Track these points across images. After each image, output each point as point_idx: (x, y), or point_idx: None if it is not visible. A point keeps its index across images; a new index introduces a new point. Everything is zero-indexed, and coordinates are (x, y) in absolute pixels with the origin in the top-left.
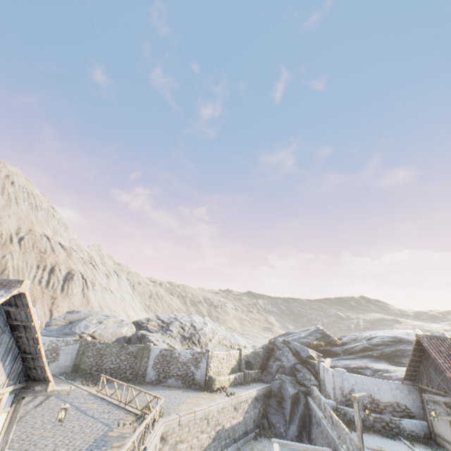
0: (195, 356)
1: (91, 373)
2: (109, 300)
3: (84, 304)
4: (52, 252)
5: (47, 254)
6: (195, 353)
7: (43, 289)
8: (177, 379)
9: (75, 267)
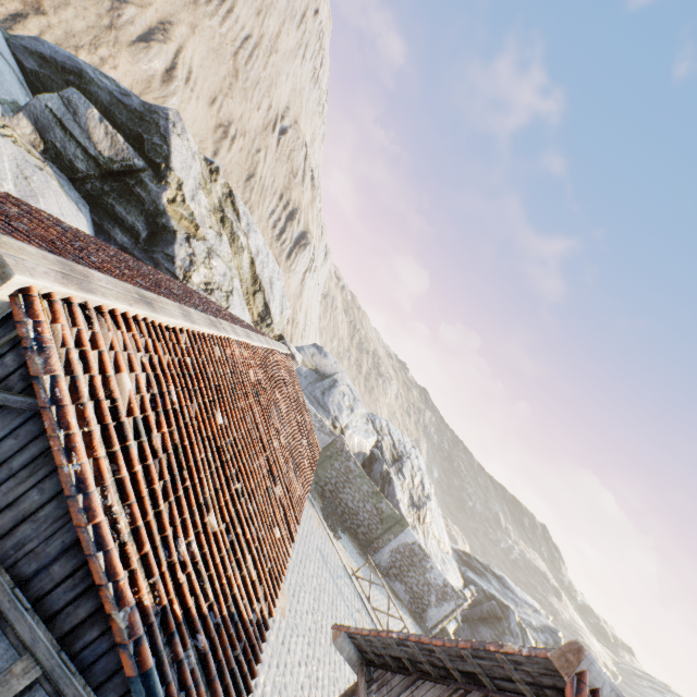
0: (447, 588)
1: (323, 488)
2: (314, 302)
3: (296, 295)
4: (301, 182)
5: (295, 181)
6: (449, 585)
7: (272, 240)
8: (407, 591)
9: (311, 227)
